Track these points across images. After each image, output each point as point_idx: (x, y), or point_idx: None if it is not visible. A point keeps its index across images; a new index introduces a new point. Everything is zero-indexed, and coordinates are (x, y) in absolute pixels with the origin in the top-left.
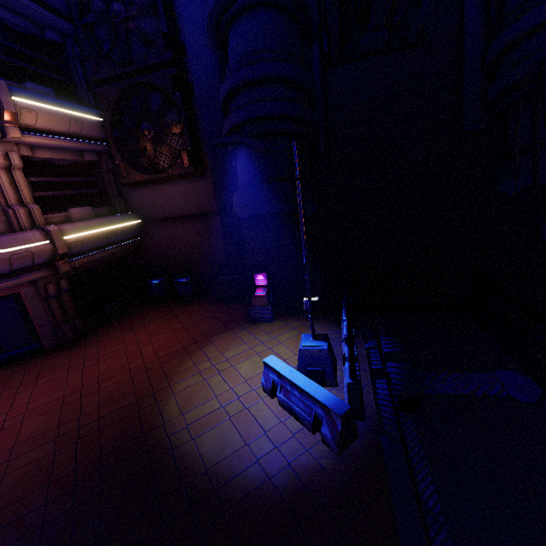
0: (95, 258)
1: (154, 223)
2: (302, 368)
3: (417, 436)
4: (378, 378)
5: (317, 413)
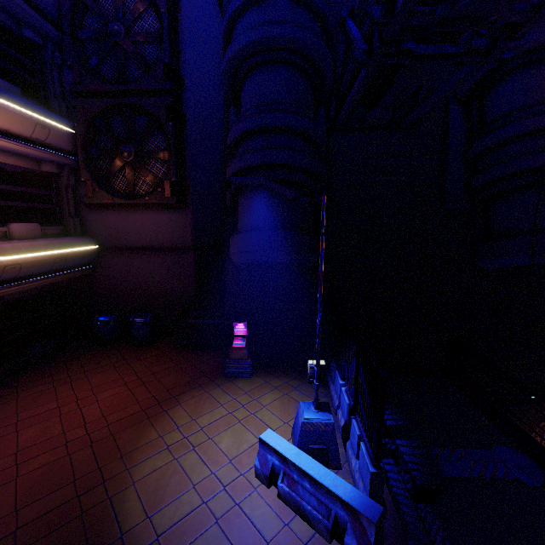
0: (33, 286)
1: (115, 251)
2: (303, 446)
3: (445, 538)
4: (384, 457)
5: (338, 515)
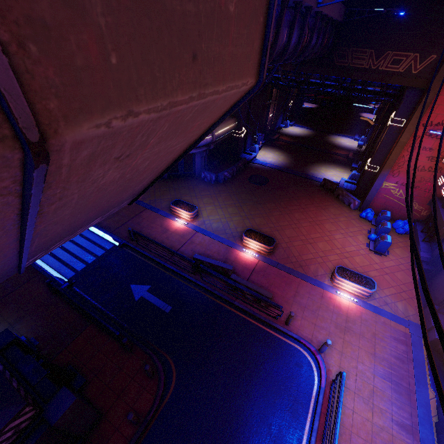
0: None
1: None
2: None
3: None
4: None
5: None
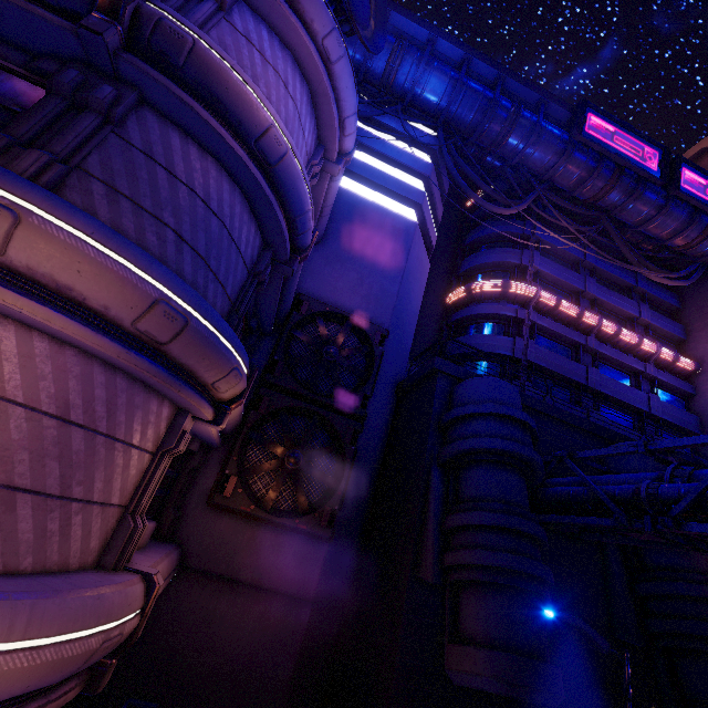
0: None
1: (200, 577)
2: None
3: None
4: None
5: None
